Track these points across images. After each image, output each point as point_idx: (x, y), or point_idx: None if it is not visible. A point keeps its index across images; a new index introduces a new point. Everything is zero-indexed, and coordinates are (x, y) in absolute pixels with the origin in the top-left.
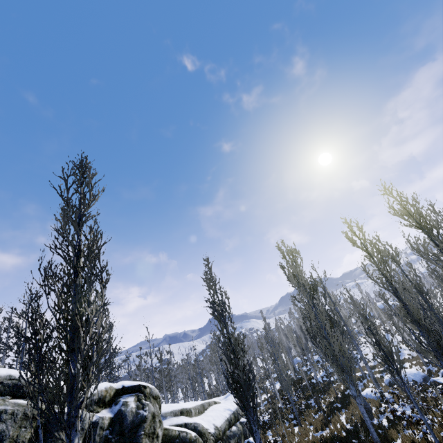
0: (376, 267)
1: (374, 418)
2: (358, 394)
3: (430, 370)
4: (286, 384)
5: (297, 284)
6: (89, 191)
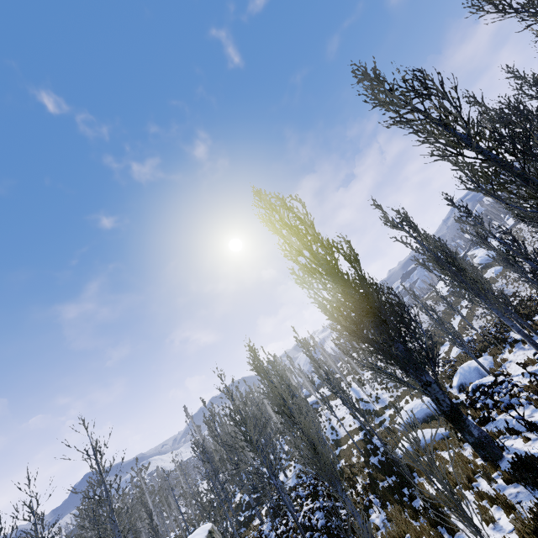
0: None
1: (502, 453)
2: (464, 416)
3: None
4: (330, 459)
5: (307, 244)
6: None
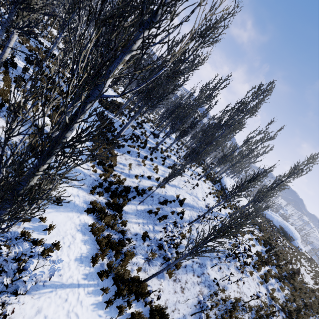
0: None
1: None
2: None
3: None
4: None
5: None
6: None
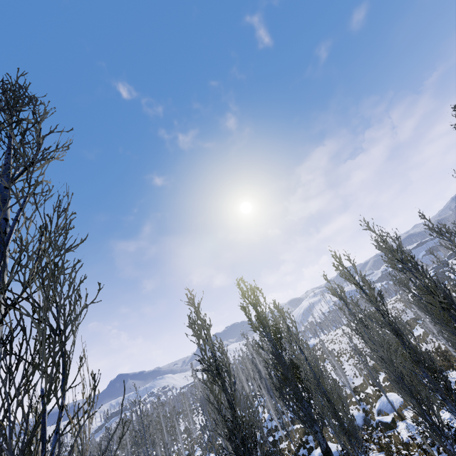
0: (374, 303)
1: None
2: None
3: (364, 409)
4: None
5: (261, 327)
6: (36, 138)
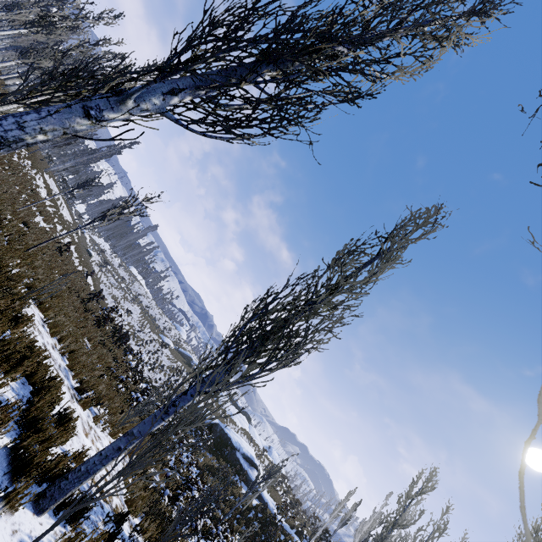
0: None
1: None
2: None
3: None
4: None
5: None
6: None
